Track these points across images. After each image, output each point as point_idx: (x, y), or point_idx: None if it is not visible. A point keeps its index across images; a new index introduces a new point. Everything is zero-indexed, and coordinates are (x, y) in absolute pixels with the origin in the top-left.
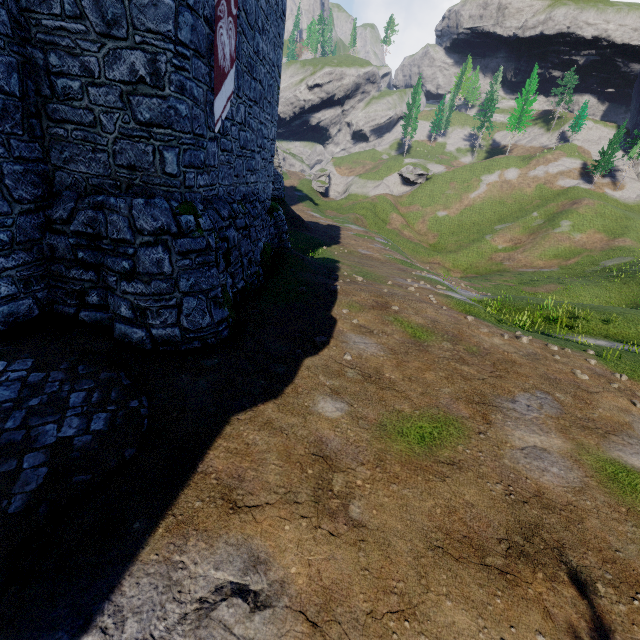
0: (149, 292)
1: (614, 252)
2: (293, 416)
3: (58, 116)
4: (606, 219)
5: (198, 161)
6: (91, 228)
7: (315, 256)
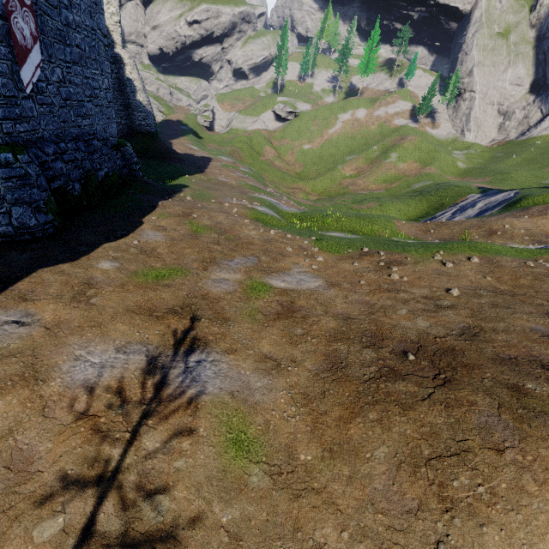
0: None
1: (422, 177)
2: (80, 269)
3: None
4: (422, 152)
5: (14, 115)
6: None
7: (173, 183)
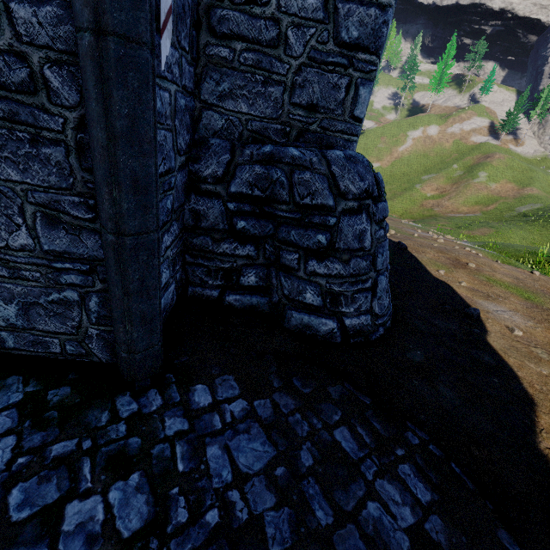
0: (347, 273)
1: (525, 199)
2: None
3: (225, 28)
4: (515, 171)
5: None
6: (257, 189)
7: None
